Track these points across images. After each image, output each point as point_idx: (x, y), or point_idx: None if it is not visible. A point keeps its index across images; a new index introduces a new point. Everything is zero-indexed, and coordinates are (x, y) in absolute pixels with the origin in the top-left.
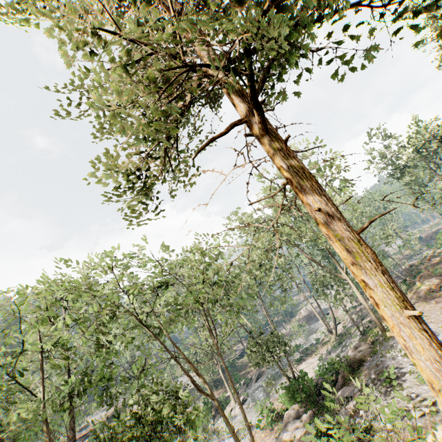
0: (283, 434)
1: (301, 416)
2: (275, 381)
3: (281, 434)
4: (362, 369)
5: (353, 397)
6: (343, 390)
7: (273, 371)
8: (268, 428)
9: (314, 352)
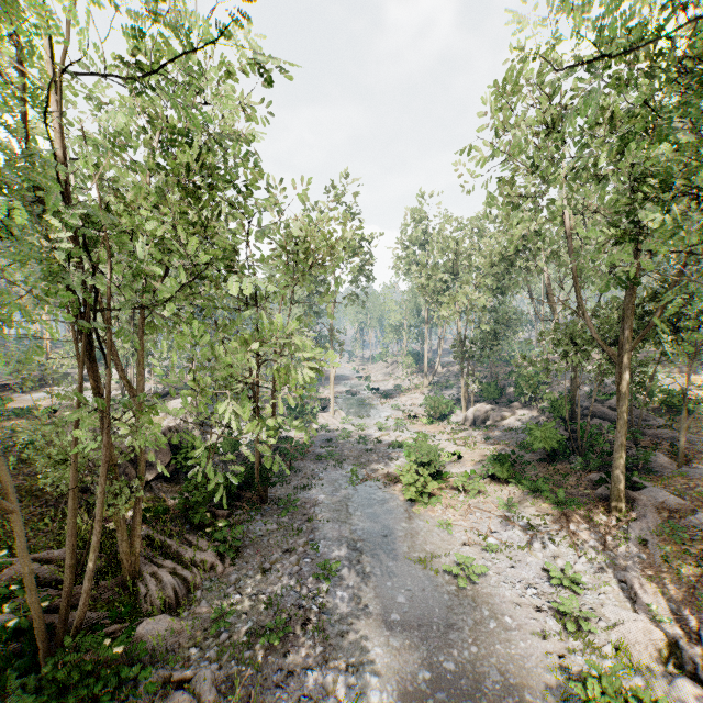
0: (502, 413)
1: (508, 405)
2: (369, 407)
3: (496, 414)
4: (555, 382)
5: (581, 387)
6: (553, 389)
7: (347, 402)
8: (433, 425)
9: (402, 393)
